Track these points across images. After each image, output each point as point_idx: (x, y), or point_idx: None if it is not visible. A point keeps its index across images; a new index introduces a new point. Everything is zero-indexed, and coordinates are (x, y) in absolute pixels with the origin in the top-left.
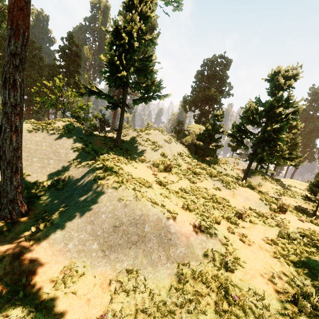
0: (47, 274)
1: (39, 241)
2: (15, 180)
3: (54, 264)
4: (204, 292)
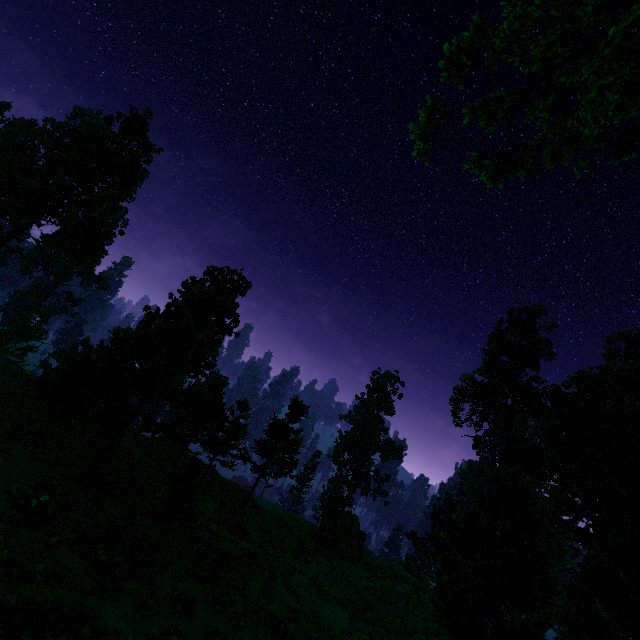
0: None
1: None
2: None
3: None
4: None
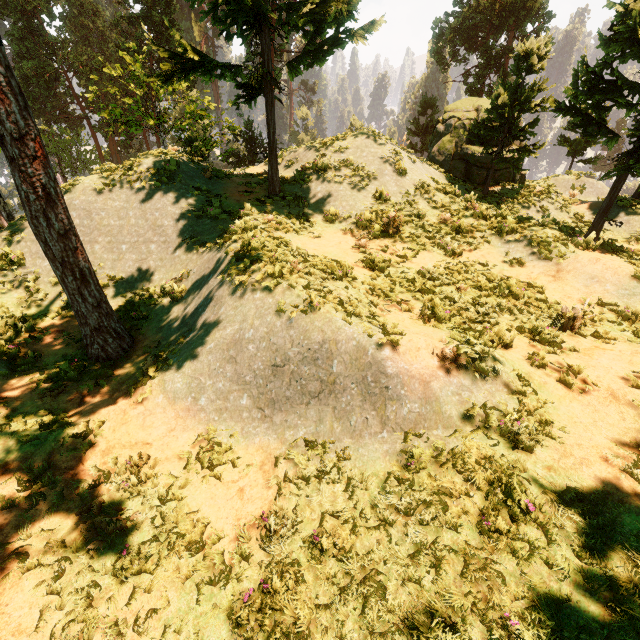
0: (172, 448)
1: (152, 397)
2: (88, 293)
3: (181, 433)
4: (458, 491)
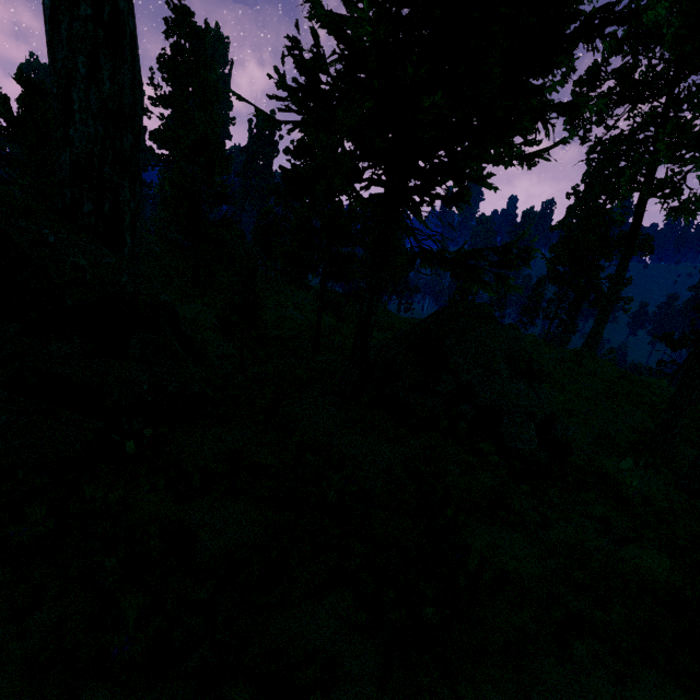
0: None
1: None
2: None
3: None
4: None
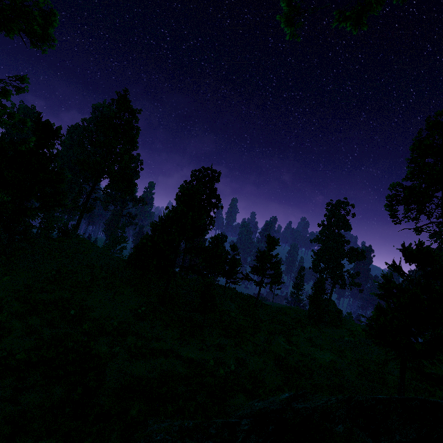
0: None
1: None
2: None
3: None
4: None
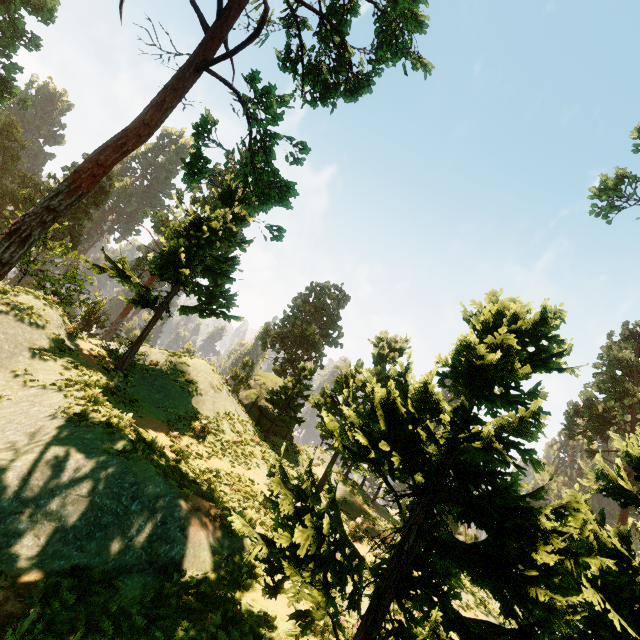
0: None
1: None
2: None
3: None
4: (196, 606)
